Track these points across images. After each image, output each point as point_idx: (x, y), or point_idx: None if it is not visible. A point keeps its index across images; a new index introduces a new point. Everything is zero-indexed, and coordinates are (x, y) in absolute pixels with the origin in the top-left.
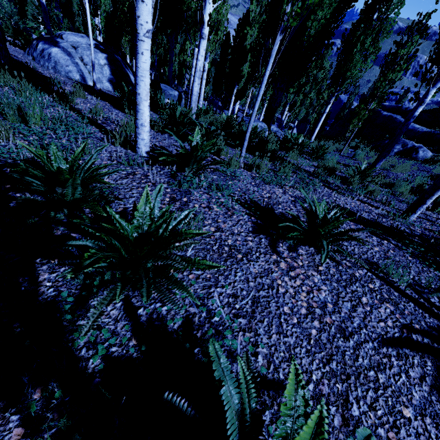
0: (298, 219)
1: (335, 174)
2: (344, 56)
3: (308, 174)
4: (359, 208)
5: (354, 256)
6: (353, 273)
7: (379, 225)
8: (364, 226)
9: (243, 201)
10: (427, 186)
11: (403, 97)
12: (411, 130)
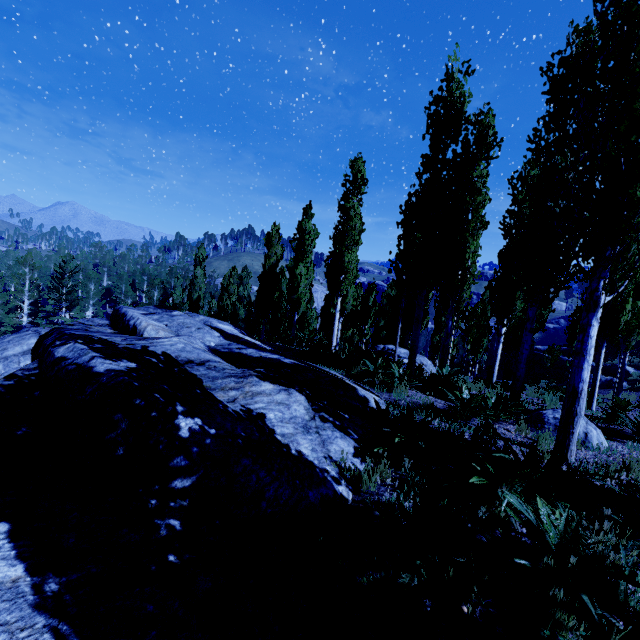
0: None
1: None
2: None
3: None
4: None
5: None
6: None
7: None
8: None
9: None
10: None
11: None
12: None
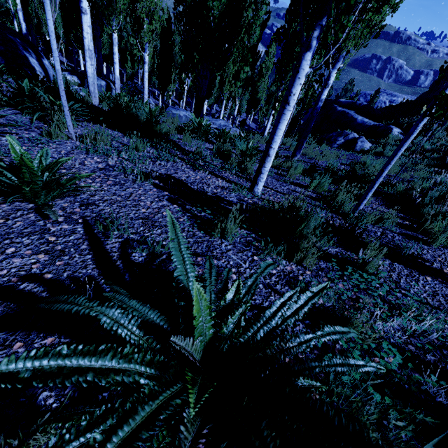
0: (3, 169)
1: (232, 157)
2: (284, 47)
3: (183, 153)
4: (200, 181)
5: (91, 214)
6: (49, 228)
7: (199, 194)
8: (172, 193)
9: (6, 163)
10: (339, 171)
11: (374, 98)
12: (360, 125)
